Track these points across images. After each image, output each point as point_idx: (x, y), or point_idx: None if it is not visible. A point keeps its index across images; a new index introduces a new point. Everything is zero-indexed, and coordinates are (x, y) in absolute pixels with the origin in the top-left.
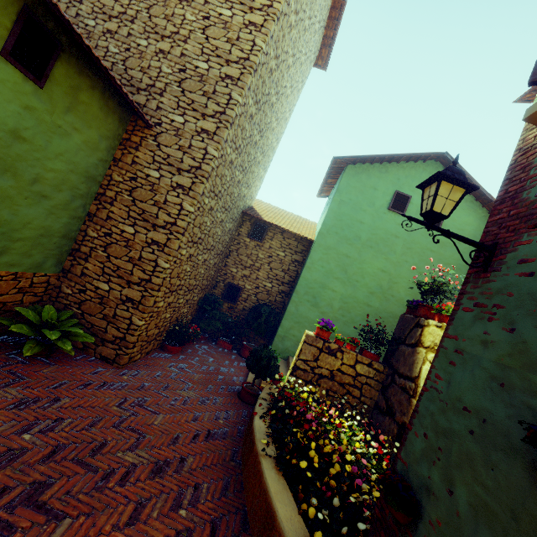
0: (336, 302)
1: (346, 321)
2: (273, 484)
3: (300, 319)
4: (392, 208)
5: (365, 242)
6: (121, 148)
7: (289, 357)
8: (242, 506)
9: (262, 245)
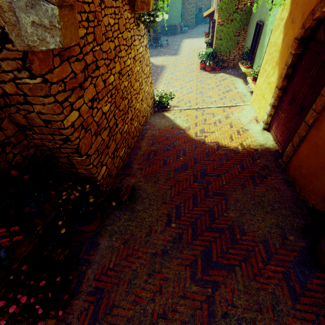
0: None
1: None
2: None
3: None
4: None
5: None
6: None
7: None
8: None
9: None
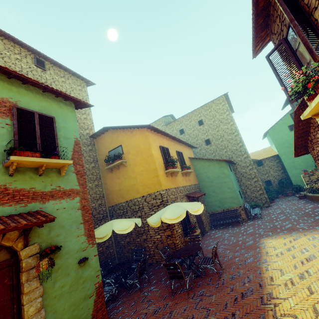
0: (301, 163)
1: (310, 166)
2: (318, 195)
3: (295, 175)
4: (291, 130)
5: (293, 143)
6: (234, 171)
7: (303, 186)
8: (317, 202)
9: (264, 165)
